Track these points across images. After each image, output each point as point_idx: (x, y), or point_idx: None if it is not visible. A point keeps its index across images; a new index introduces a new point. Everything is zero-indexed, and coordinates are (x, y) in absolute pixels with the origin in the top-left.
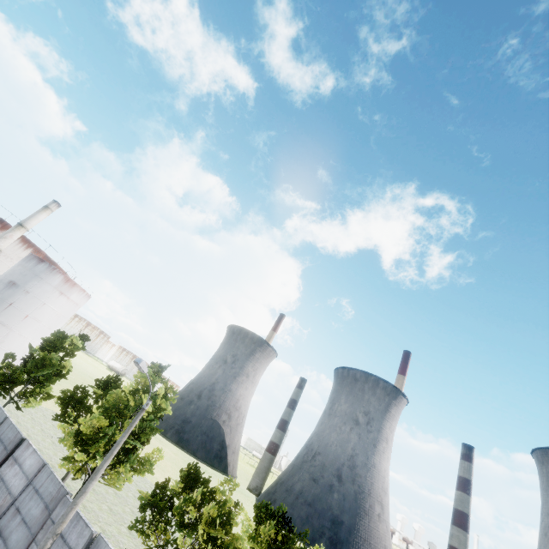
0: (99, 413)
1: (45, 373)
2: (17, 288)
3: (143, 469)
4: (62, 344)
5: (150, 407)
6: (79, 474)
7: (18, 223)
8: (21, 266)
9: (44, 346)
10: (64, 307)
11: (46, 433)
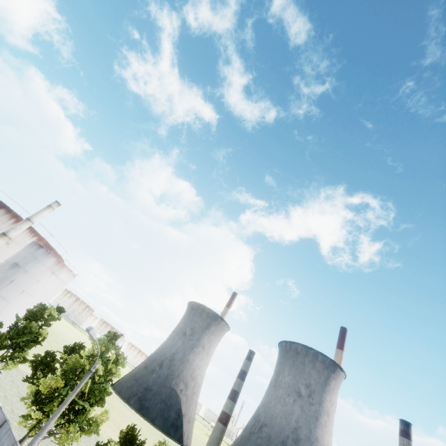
0: (59, 375)
1: (25, 339)
2: (19, 268)
3: (90, 430)
4: (41, 314)
5: (101, 371)
6: (34, 432)
7: (27, 218)
8: (24, 251)
9: (27, 316)
10: (54, 284)
11: (21, 395)
